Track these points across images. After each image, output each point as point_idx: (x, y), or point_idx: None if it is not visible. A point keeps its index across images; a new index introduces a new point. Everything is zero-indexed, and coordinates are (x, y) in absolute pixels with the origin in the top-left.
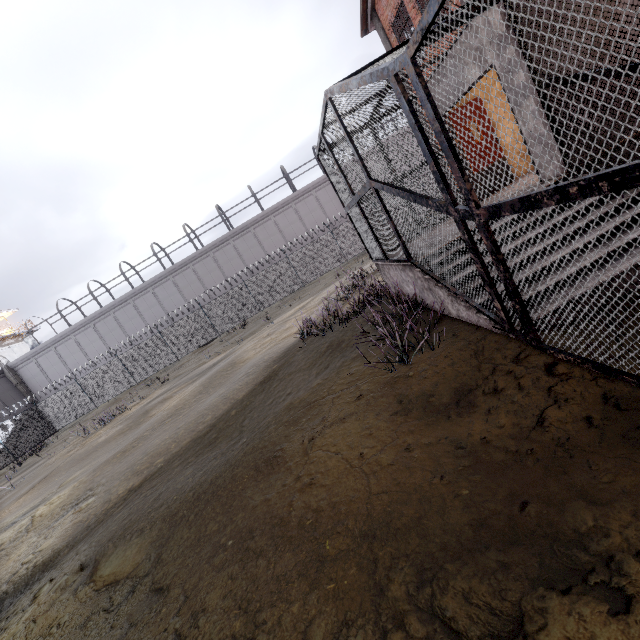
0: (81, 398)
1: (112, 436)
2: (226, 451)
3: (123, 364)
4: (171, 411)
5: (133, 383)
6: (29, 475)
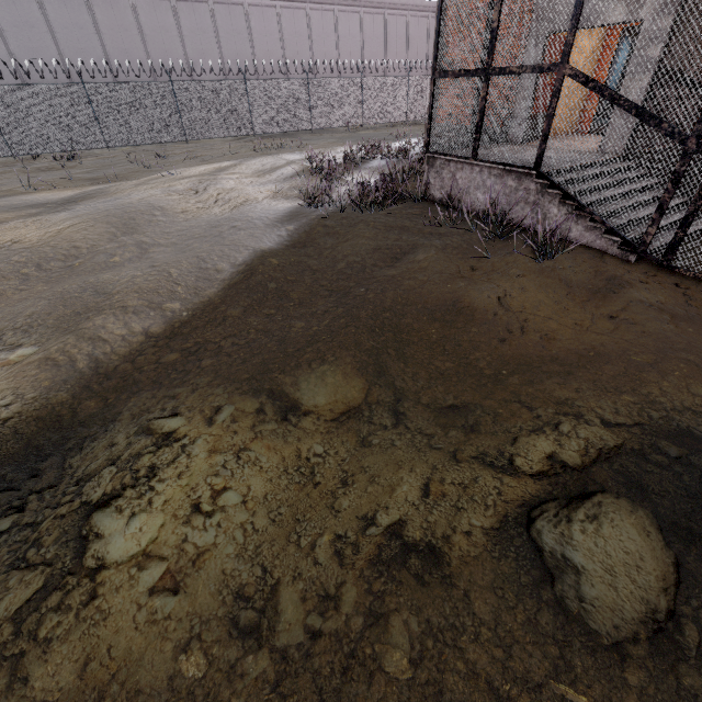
0: None
1: None
2: (338, 304)
3: None
4: (60, 247)
5: None
6: None
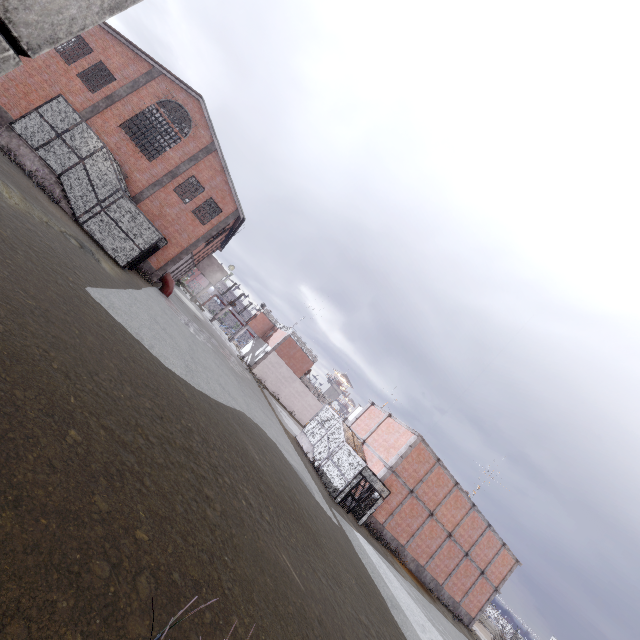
0: None
1: None
2: None
3: None
4: None
5: None
6: None
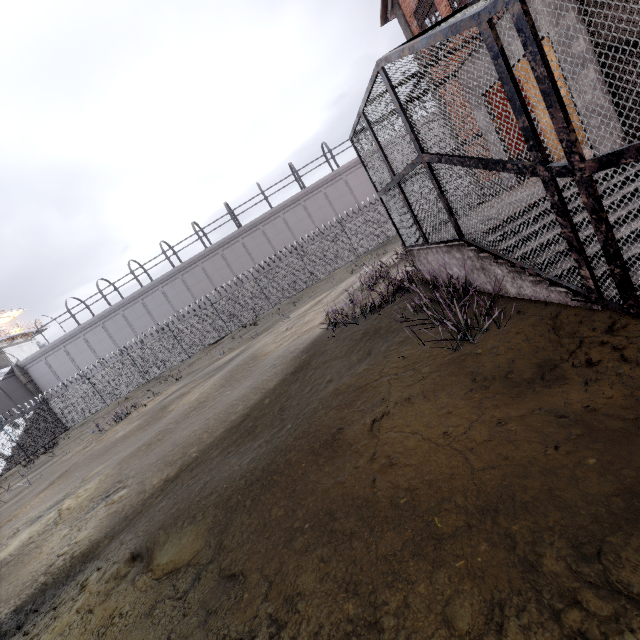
0: (92, 396)
1: (130, 431)
2: (270, 438)
3: (134, 362)
4: (194, 404)
5: (144, 381)
6: (45, 472)
